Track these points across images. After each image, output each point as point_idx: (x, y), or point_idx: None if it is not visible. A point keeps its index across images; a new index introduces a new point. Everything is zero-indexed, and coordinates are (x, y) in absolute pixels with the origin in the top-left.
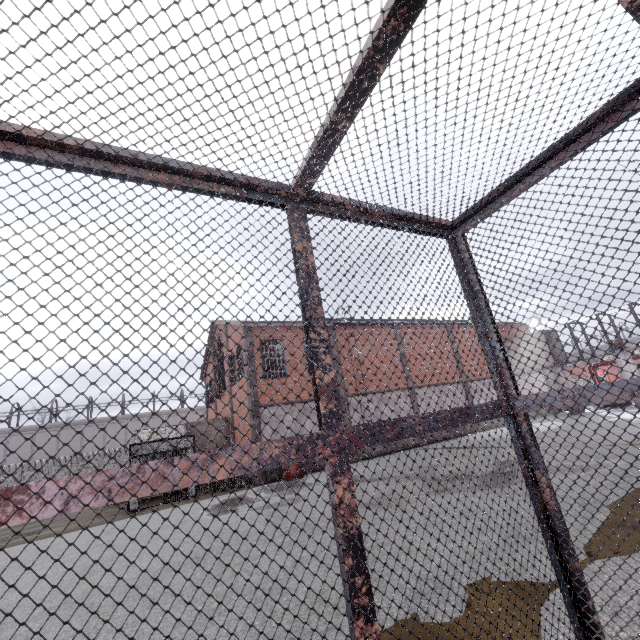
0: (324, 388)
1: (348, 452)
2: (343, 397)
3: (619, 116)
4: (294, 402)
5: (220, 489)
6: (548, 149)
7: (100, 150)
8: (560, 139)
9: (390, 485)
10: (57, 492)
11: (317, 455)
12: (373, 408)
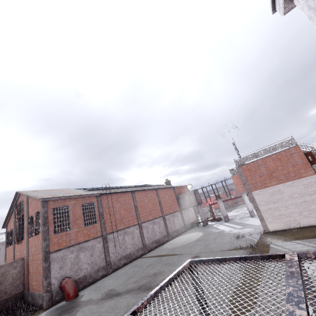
0: None
1: None
2: (104, 235)
3: (266, 260)
4: None
5: None
6: (237, 257)
7: None
8: (242, 257)
9: (132, 298)
10: None
11: None
12: (121, 238)
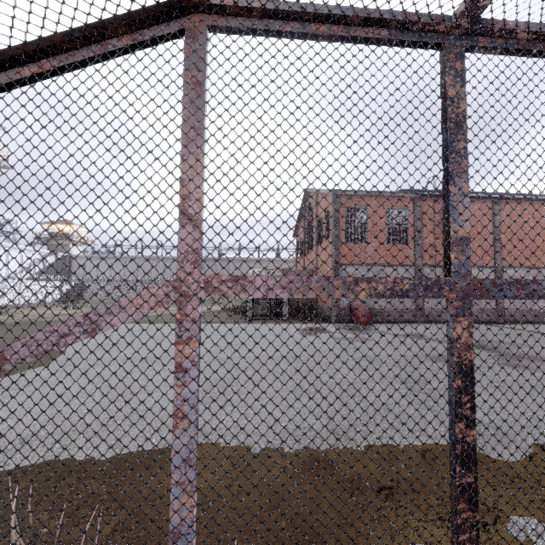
0: (457, 240)
1: (472, 300)
2: (419, 266)
3: None
4: (426, 249)
5: (304, 319)
6: None
7: (277, 8)
8: None
9: None
10: (261, 283)
11: (442, 297)
12: None
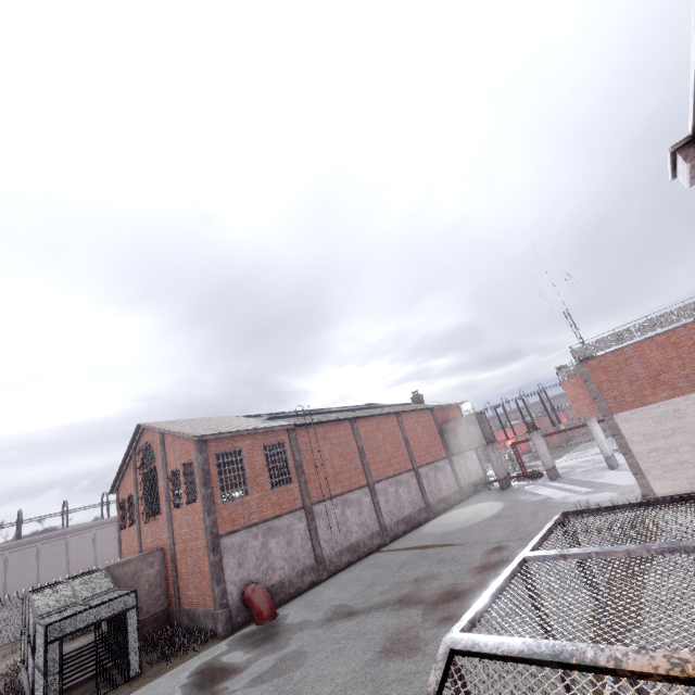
0: None
1: None
2: (308, 507)
3: (676, 504)
4: None
5: (168, 652)
6: (636, 503)
7: (483, 612)
8: (644, 502)
9: (390, 617)
10: None
11: None
12: (338, 513)
